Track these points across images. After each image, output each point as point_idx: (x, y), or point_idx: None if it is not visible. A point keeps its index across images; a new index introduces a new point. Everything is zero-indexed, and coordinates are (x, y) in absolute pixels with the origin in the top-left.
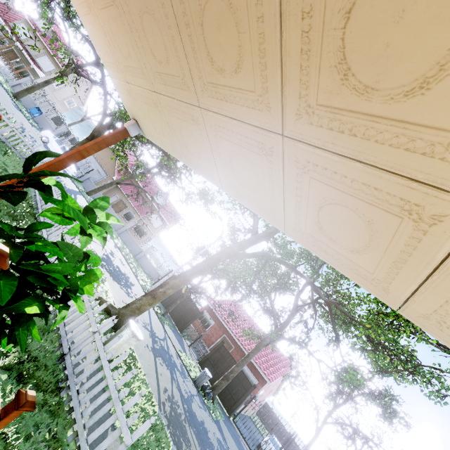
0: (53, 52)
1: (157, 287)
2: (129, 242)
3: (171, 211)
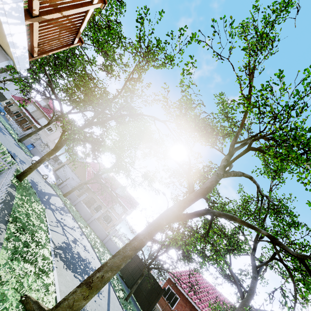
0: (48, 114)
1: (94, 272)
2: (97, 229)
3: (129, 199)
